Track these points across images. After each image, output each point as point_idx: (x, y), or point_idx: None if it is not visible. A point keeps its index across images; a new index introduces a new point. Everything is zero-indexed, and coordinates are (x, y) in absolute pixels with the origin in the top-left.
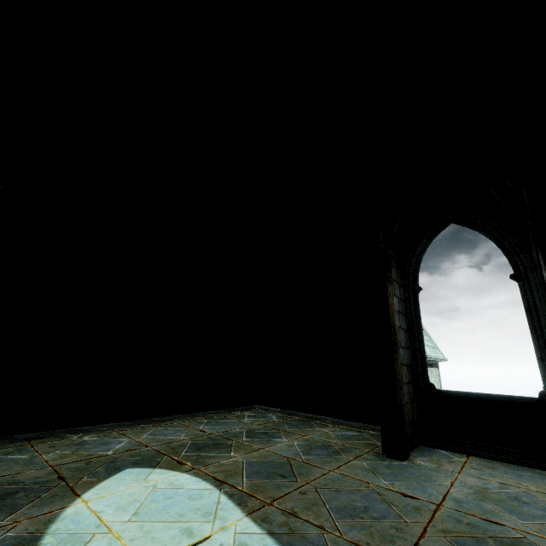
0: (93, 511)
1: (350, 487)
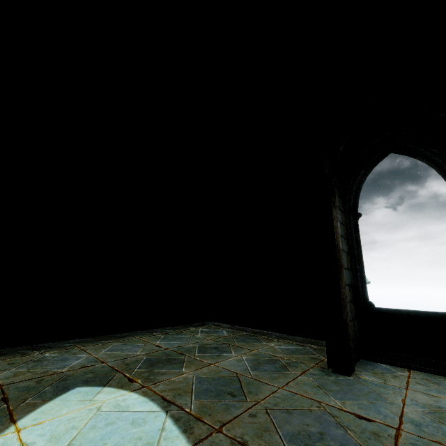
0: (22, 443)
1: (301, 407)
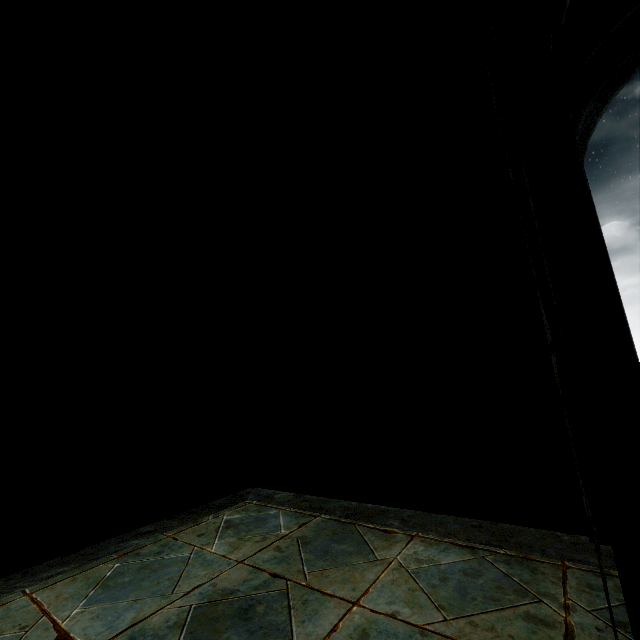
0: None
1: None
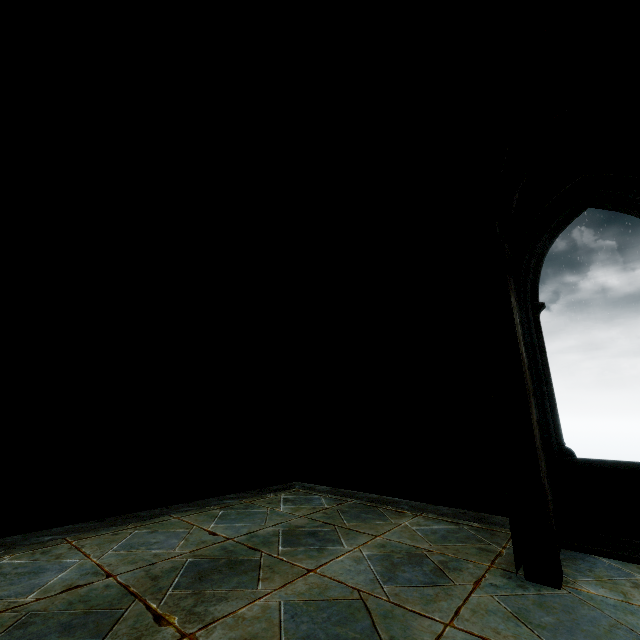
0: None
1: None
